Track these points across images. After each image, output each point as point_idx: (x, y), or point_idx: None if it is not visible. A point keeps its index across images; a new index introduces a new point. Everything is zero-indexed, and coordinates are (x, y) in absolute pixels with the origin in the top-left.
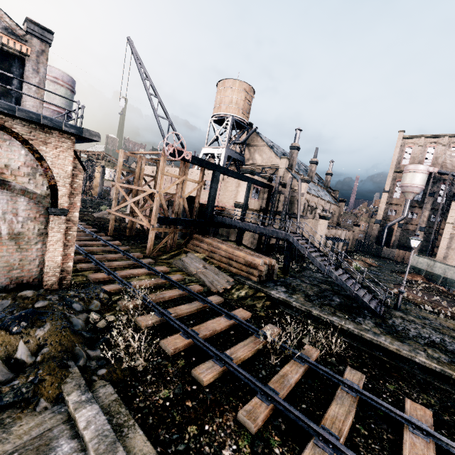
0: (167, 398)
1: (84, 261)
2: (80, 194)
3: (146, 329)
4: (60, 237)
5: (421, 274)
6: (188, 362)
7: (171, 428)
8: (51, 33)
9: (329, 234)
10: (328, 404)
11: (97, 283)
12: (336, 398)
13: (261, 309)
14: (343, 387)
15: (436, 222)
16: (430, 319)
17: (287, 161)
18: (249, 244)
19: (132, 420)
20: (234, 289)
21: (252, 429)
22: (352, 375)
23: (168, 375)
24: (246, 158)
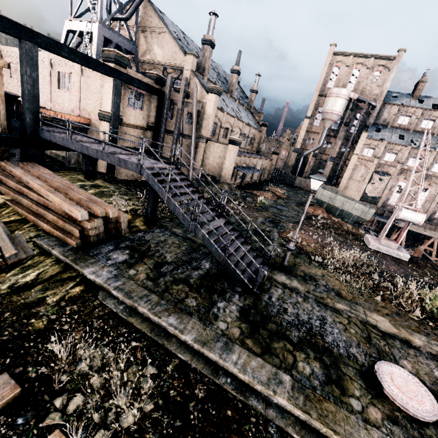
0: None
1: None
2: None
3: None
4: None
5: (323, 206)
6: None
7: None
8: None
9: (241, 163)
10: None
11: None
12: None
13: (53, 308)
14: None
15: (345, 153)
16: (317, 278)
17: (194, 60)
18: (135, 175)
19: None
20: (17, 269)
21: None
22: None
23: None
24: (142, 51)
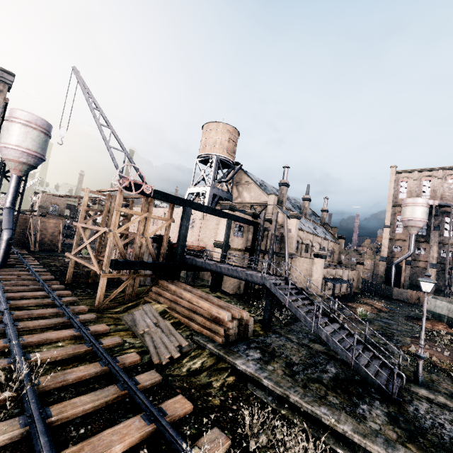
0: None
1: None
2: None
3: None
4: None
5: (442, 320)
6: None
7: None
8: (12, 74)
9: (328, 274)
10: None
11: None
12: None
13: (219, 391)
14: None
15: (448, 258)
16: None
17: (276, 198)
18: (234, 289)
19: None
20: (188, 357)
21: None
22: None
23: None
24: (234, 197)
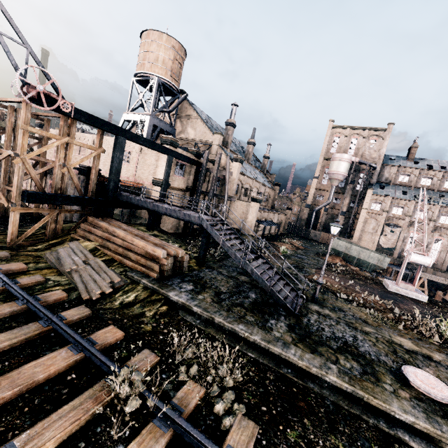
0: None
1: None
2: None
3: None
4: None
5: (340, 256)
6: None
7: None
8: None
9: (261, 217)
10: None
11: None
12: None
13: (151, 319)
14: None
15: (355, 208)
16: (345, 310)
17: (221, 138)
18: (173, 228)
19: None
20: (121, 292)
21: None
22: (240, 431)
23: None
24: (178, 131)
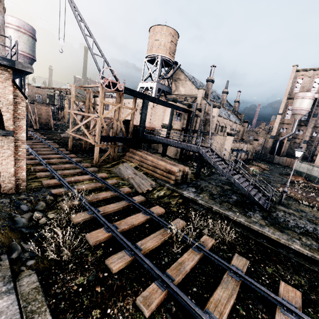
0: (81, 284)
1: (44, 170)
2: (25, 118)
3: (78, 224)
4: (10, 153)
5: (302, 175)
6: (105, 252)
7: (78, 312)
8: None
9: (234, 147)
10: (215, 287)
11: (49, 187)
12: (222, 282)
13: (175, 205)
14: (229, 273)
15: (317, 137)
16: (306, 212)
17: (204, 91)
18: (173, 155)
19: (45, 306)
20: (156, 190)
21: (145, 313)
22: (238, 261)
23: (87, 264)
24: (173, 90)
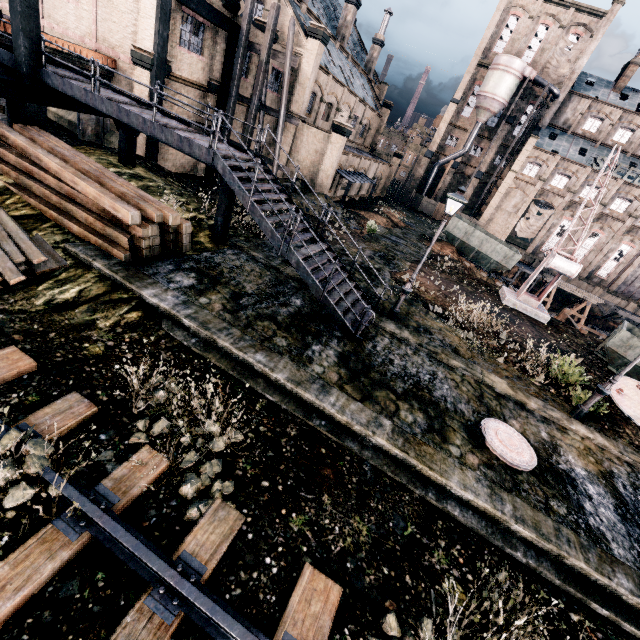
0: None
1: None
2: None
3: None
4: None
5: (454, 244)
6: None
7: None
8: None
9: (347, 165)
10: None
11: None
12: None
13: (107, 334)
14: (152, 597)
15: (499, 168)
16: (433, 332)
17: None
18: (187, 166)
19: None
20: (50, 282)
21: None
22: (211, 527)
23: None
24: None
